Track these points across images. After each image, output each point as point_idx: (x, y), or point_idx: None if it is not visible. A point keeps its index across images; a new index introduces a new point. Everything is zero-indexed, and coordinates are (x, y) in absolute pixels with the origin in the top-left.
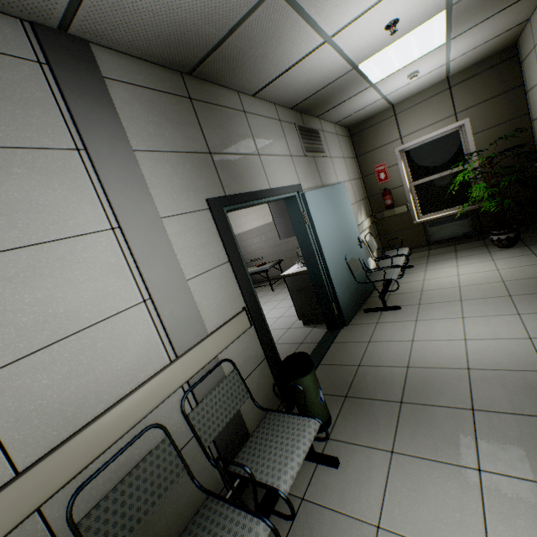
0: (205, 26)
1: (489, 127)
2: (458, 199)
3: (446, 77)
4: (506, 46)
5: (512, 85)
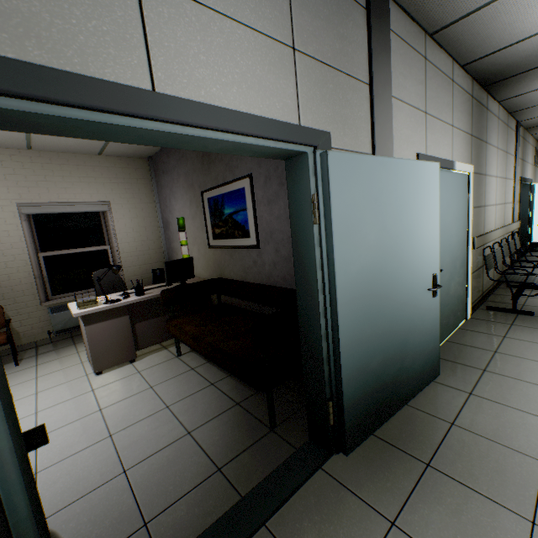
0: None
1: None
2: None
3: None
4: None
5: None
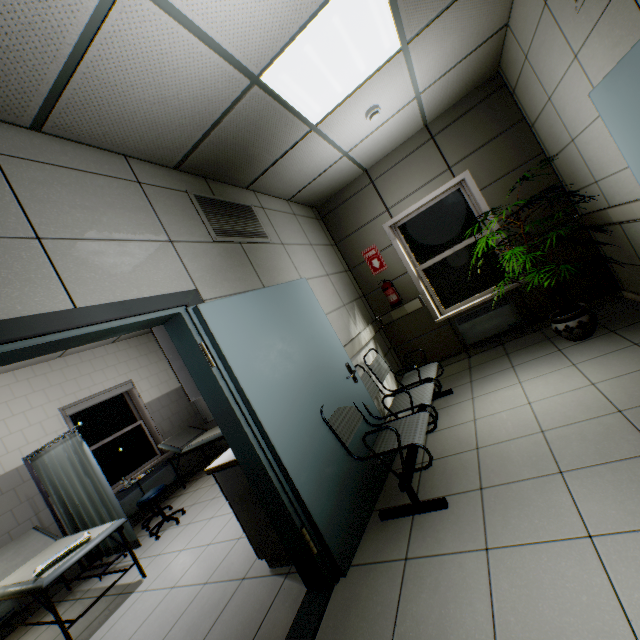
0: None
1: (498, 178)
2: (487, 278)
3: (424, 125)
4: (487, 76)
5: (510, 121)
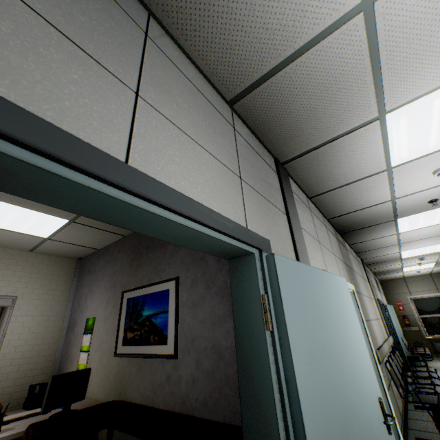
0: (381, 260)
1: None
2: None
3: (429, 273)
4: None
5: None
